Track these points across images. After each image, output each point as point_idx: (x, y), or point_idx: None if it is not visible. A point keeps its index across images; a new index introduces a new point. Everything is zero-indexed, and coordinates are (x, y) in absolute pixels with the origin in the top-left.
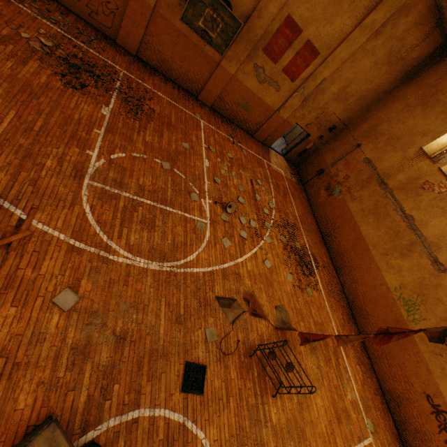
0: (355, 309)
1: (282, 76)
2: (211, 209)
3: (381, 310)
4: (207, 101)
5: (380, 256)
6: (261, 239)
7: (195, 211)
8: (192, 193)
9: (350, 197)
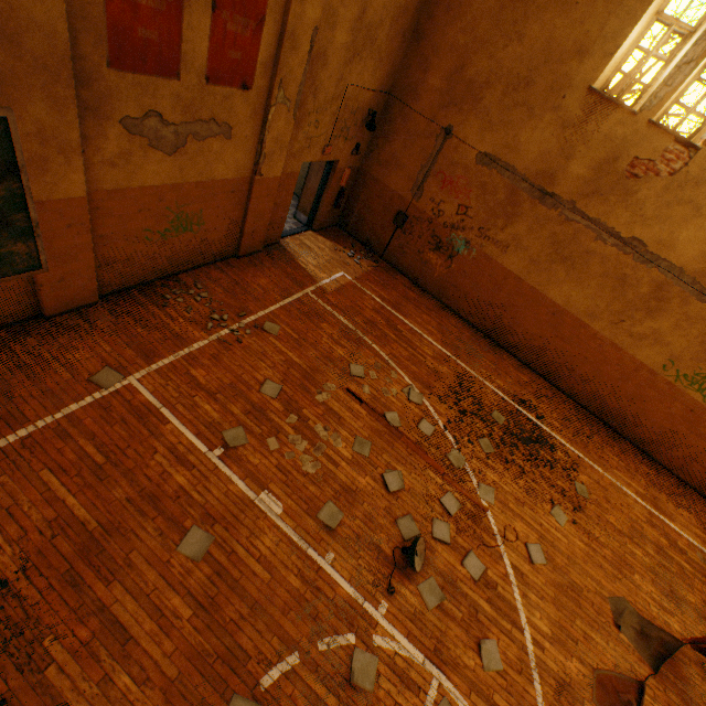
0: (611, 420)
1: (216, 94)
2: (405, 624)
3: (656, 405)
4: (80, 297)
5: (613, 328)
6: (484, 513)
7: (405, 705)
8: (352, 670)
9: (496, 246)
